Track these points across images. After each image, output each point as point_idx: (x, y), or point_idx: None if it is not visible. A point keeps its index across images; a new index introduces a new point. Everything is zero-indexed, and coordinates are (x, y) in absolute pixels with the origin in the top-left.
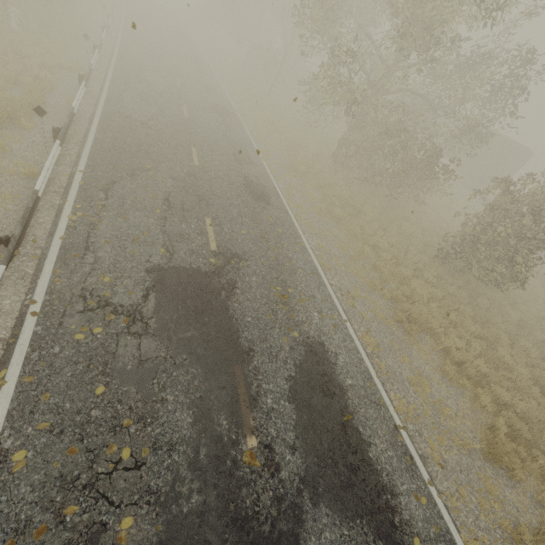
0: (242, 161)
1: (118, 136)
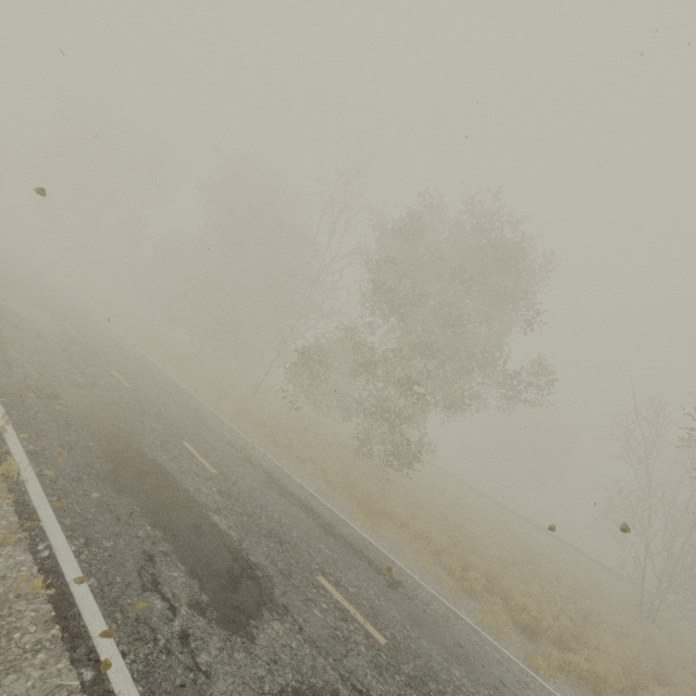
0: None
1: None
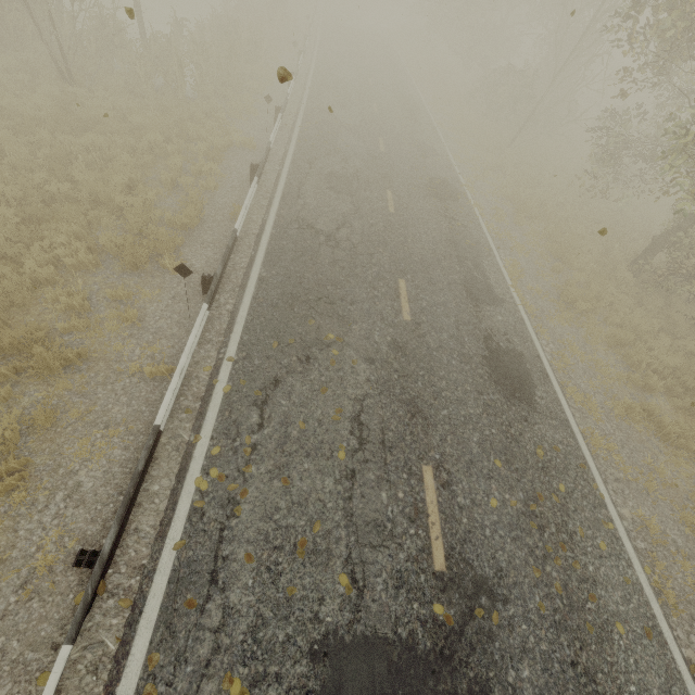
0: (479, 298)
1: (292, 270)
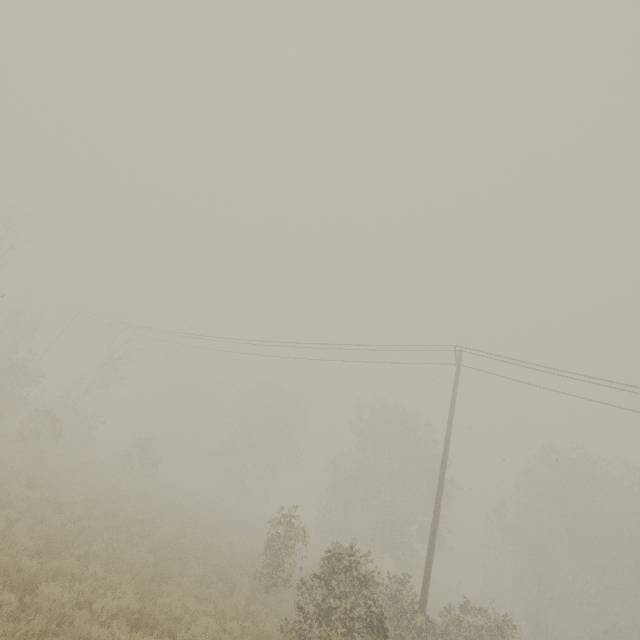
0: None
1: None
